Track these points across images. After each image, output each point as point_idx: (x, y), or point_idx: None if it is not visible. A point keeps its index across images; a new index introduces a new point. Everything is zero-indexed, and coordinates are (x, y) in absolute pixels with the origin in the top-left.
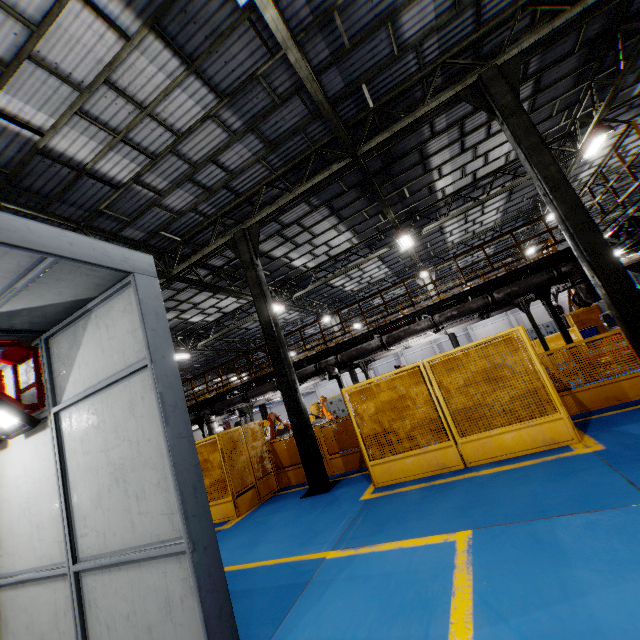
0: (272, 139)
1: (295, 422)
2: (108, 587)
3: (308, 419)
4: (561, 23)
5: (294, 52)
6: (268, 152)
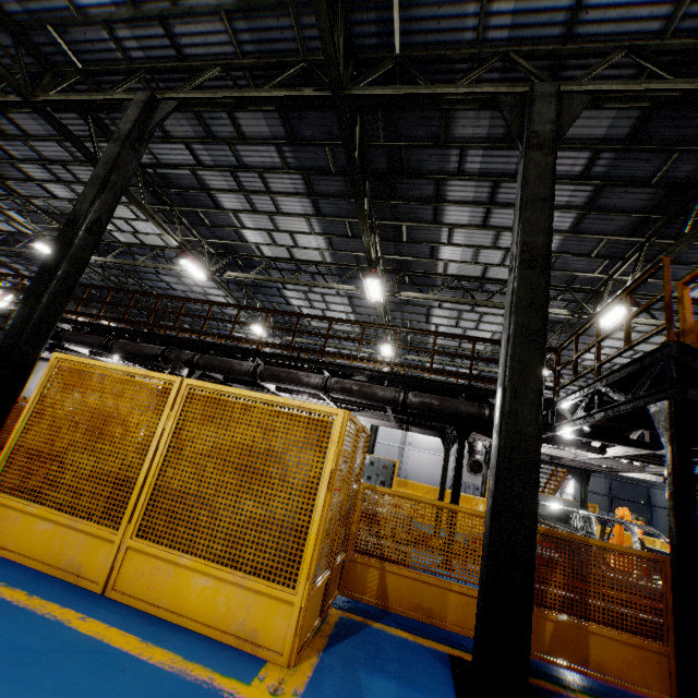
0: None
1: None
2: None
3: (21, 381)
4: (658, 88)
5: None
6: (236, 9)
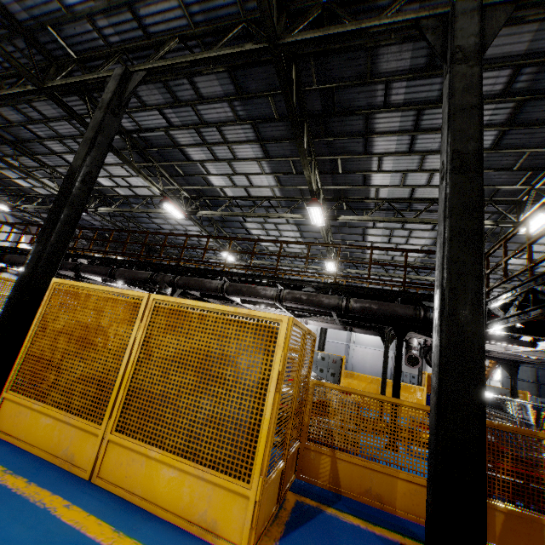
0: None
1: (15, 296)
2: None
3: (38, 303)
4: None
5: None
6: None
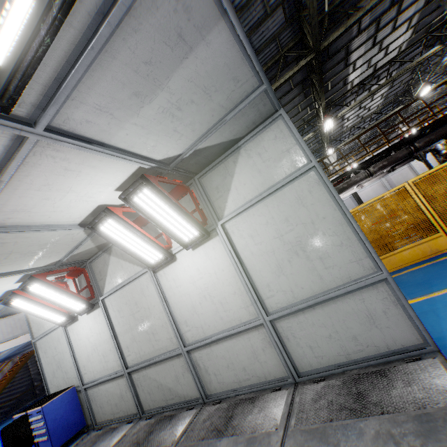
0: (256, 48)
1: None
2: (304, 323)
3: None
4: None
5: None
6: None
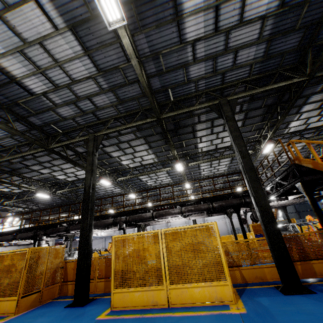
0: (122, 98)
1: (81, 251)
2: None
3: (90, 251)
4: (255, 92)
5: (135, 61)
6: (118, 103)
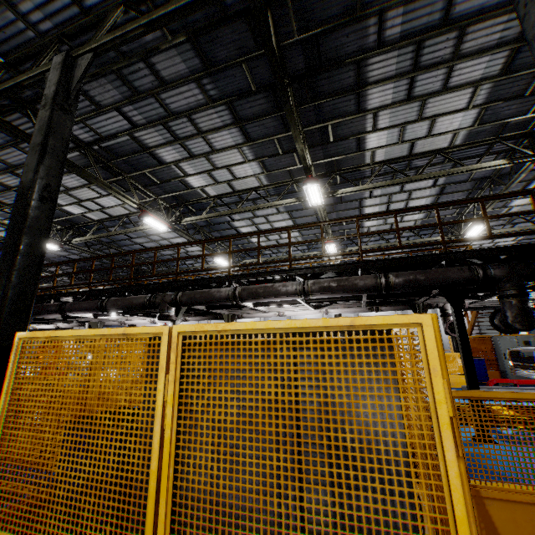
0: None
1: None
2: None
3: None
4: None
5: None
6: None
